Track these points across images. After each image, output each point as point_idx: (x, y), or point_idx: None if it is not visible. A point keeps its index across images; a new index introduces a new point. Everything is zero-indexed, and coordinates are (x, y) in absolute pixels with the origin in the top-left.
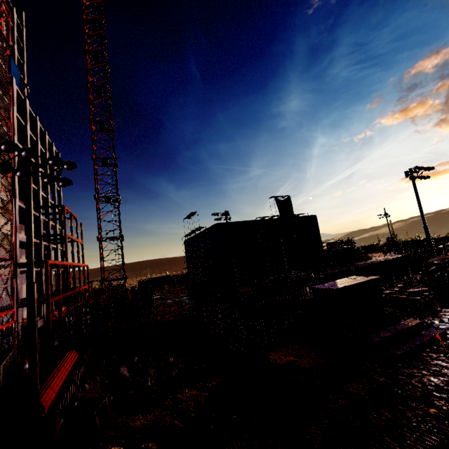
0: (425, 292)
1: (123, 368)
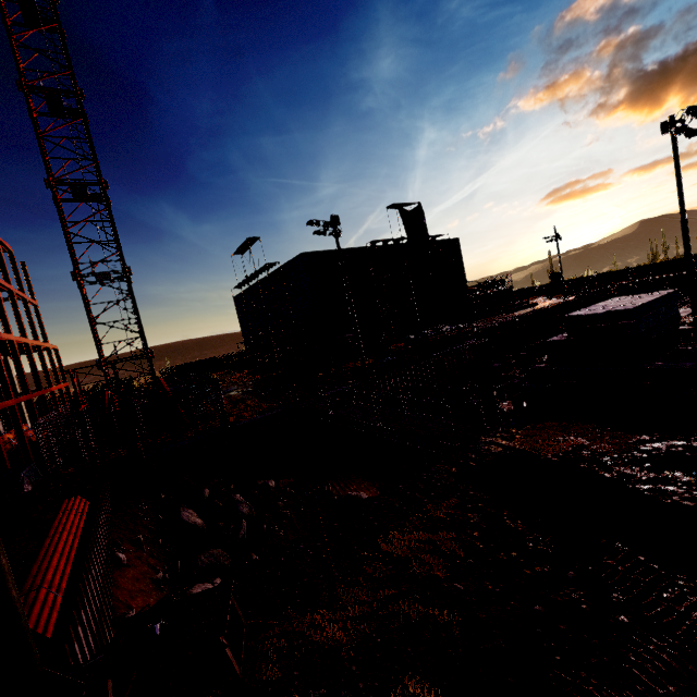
0: None
1: (187, 512)
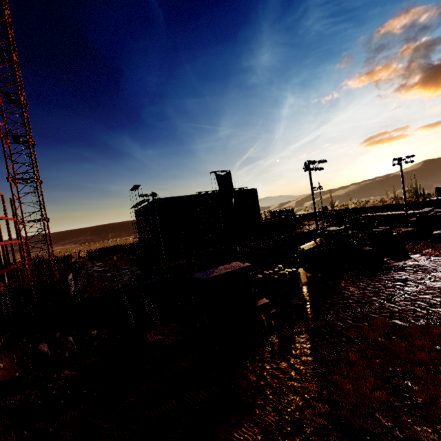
0: (293, 272)
1: (42, 345)
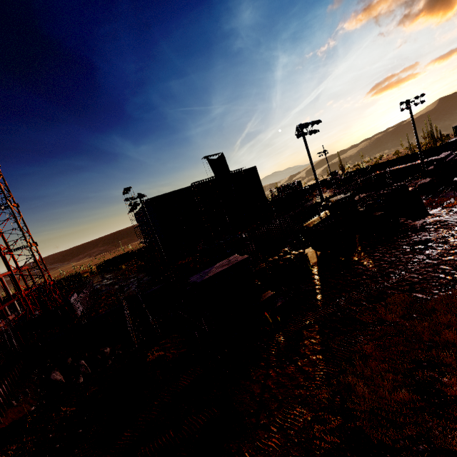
0: (299, 254)
1: (54, 373)
